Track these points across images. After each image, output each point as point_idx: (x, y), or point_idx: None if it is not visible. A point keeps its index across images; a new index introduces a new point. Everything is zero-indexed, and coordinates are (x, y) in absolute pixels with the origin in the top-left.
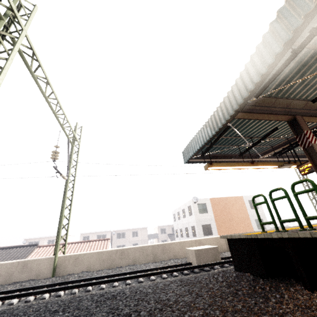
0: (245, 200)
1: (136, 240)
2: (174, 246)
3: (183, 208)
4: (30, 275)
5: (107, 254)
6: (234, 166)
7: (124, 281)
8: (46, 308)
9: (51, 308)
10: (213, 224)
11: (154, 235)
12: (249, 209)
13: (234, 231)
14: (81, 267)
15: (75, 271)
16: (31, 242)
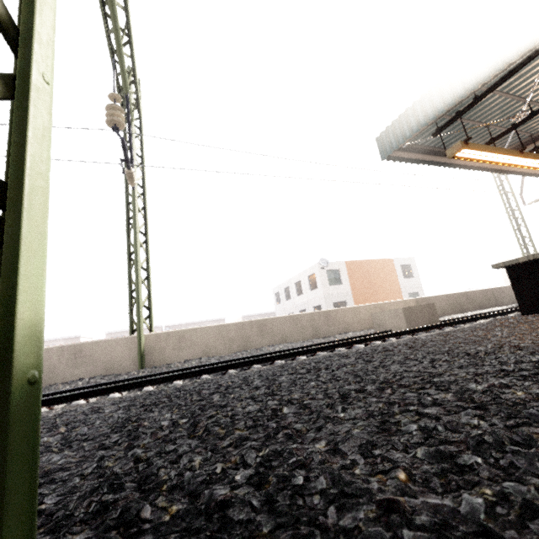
0: (397, 265)
1: None
2: (343, 315)
3: (297, 281)
4: (94, 370)
5: (236, 329)
6: (498, 152)
7: (311, 354)
8: (260, 376)
9: (271, 375)
10: (349, 301)
11: None
12: (401, 278)
13: None
14: (193, 352)
15: (182, 358)
16: None
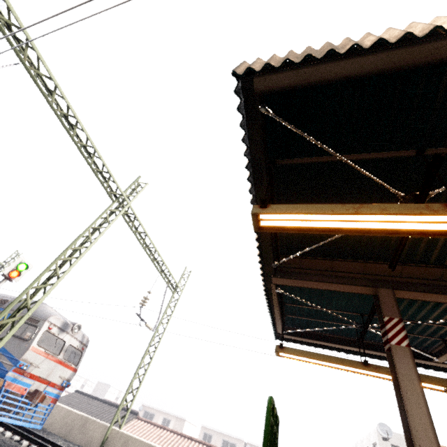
0: None
1: None
2: None
3: (365, 445)
4: (83, 439)
5: None
6: (323, 360)
7: None
8: None
9: None
10: None
11: None
12: None
13: None
14: None
15: None
16: (147, 412)
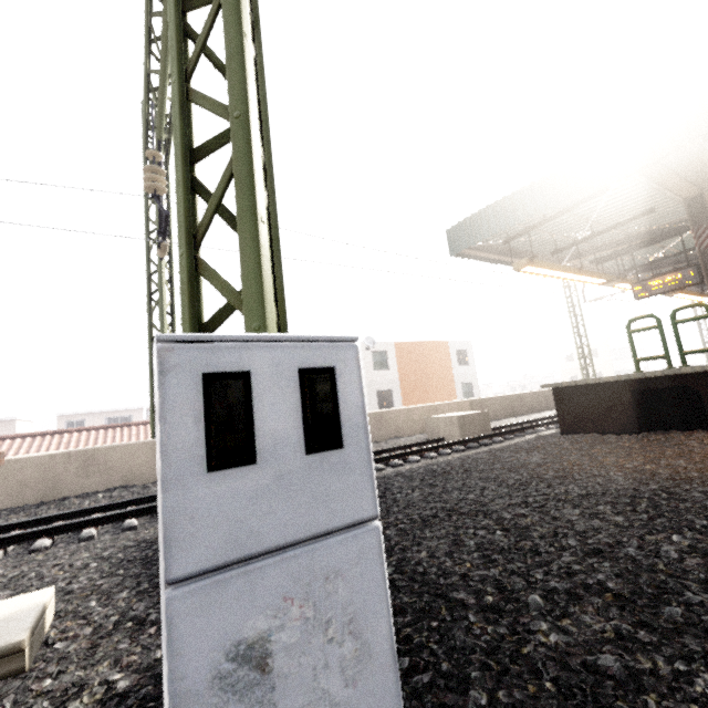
0: (452, 349)
1: None
2: (395, 417)
3: None
4: (110, 480)
5: None
6: (558, 270)
7: None
8: None
9: None
10: (396, 390)
11: None
12: (455, 365)
13: (429, 402)
14: None
15: None
16: None
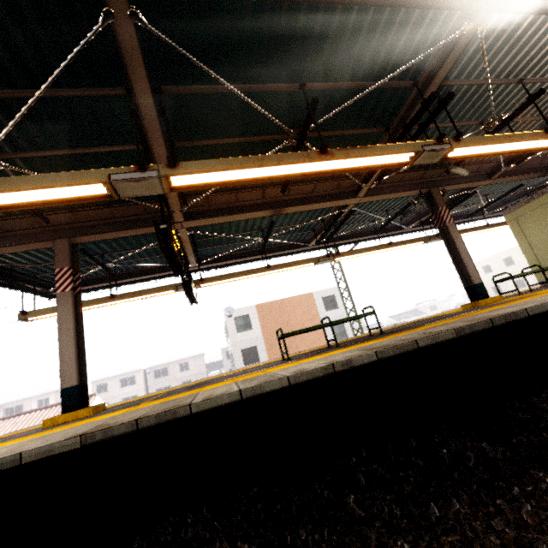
0: (318, 298)
1: (188, 376)
2: None
3: (224, 325)
4: None
5: None
6: None
7: None
8: None
9: None
10: (260, 346)
11: (217, 363)
12: (323, 311)
13: (295, 350)
14: None
15: None
16: (9, 409)
